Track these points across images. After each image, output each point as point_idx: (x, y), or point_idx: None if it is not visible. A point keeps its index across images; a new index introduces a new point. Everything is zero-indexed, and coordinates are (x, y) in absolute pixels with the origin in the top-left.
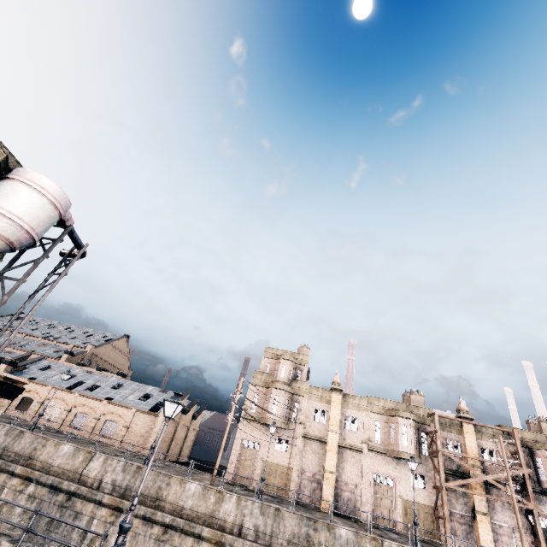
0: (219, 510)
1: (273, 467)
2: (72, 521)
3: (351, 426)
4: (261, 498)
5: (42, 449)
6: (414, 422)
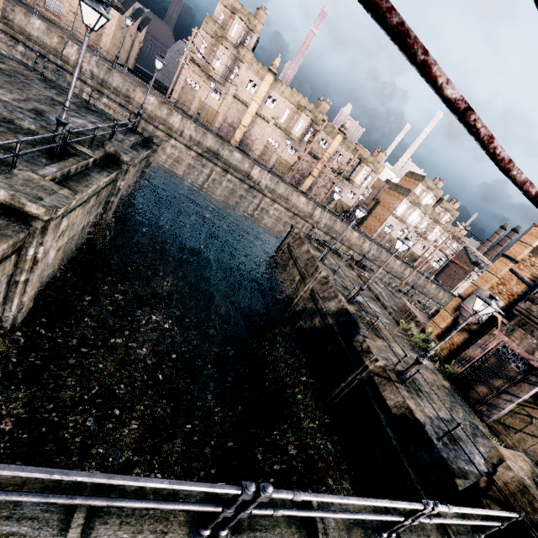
0: (169, 119)
1: (207, 108)
2: (67, 87)
3: (270, 105)
4: (196, 123)
5: (13, 14)
6: (310, 120)
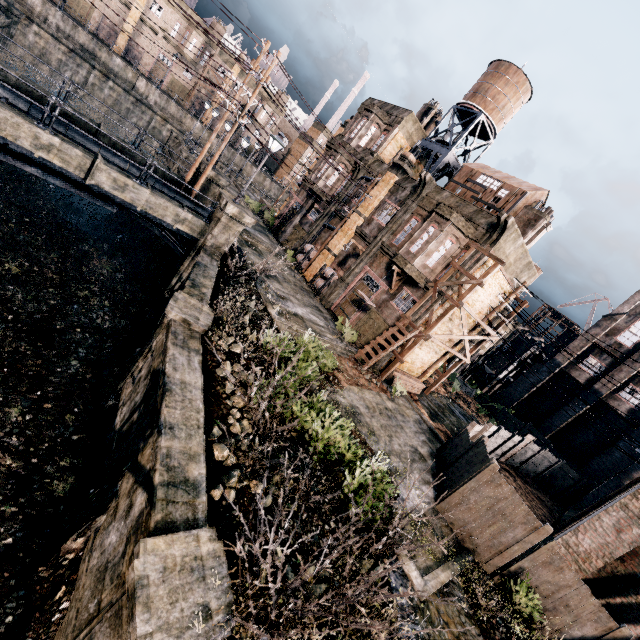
0: None
1: None
2: None
3: (157, 13)
4: (63, 13)
5: None
6: (204, 42)
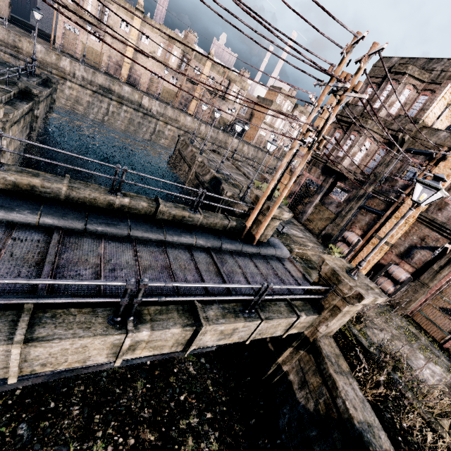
0: (60, 64)
1: (91, 50)
2: None
3: (145, 41)
4: (84, 65)
5: None
6: (182, 51)
